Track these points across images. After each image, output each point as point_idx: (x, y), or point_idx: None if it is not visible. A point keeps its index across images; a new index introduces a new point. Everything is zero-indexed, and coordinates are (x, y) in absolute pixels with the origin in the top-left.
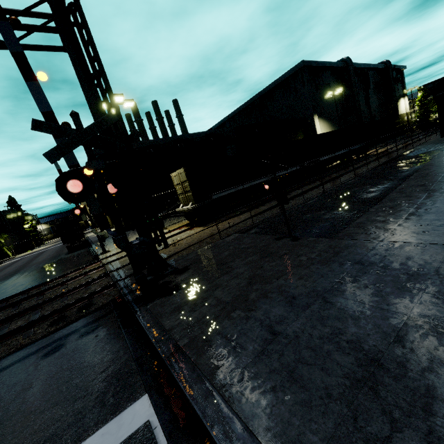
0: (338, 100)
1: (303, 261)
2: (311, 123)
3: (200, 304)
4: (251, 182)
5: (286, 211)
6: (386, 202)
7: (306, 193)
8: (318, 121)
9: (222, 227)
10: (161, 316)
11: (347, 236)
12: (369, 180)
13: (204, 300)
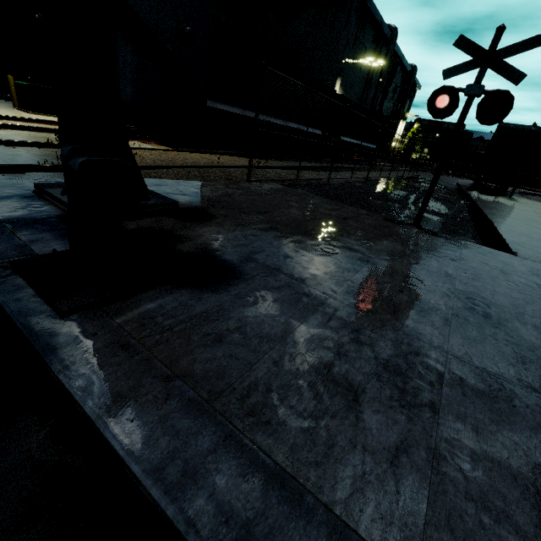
0: (364, 79)
1: (537, 288)
2: (330, 86)
3: (409, 368)
4: (265, 116)
5: (330, 182)
6: (505, 225)
7: (343, 171)
8: (338, 89)
9: (228, 161)
10: (256, 409)
11: (540, 260)
12: (412, 189)
13: (407, 353)
